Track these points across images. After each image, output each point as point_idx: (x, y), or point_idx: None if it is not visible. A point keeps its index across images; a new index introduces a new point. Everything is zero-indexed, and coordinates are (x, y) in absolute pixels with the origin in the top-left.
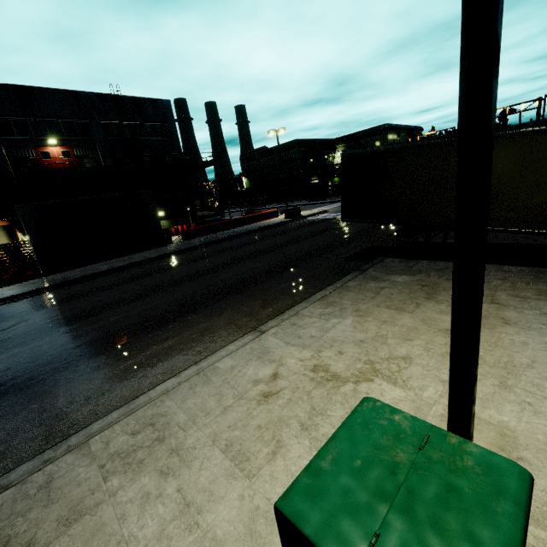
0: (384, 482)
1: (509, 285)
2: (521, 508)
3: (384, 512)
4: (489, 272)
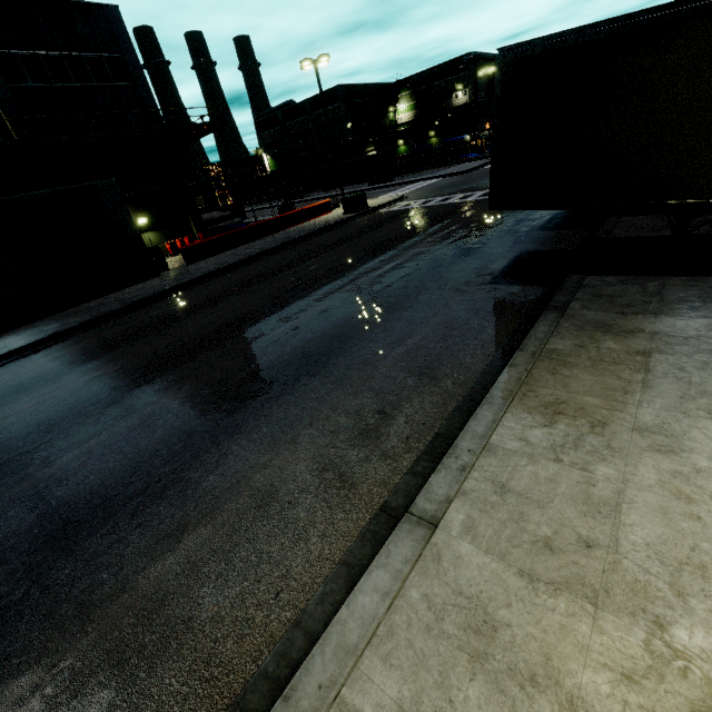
0: None
1: None
2: None
3: None
4: None
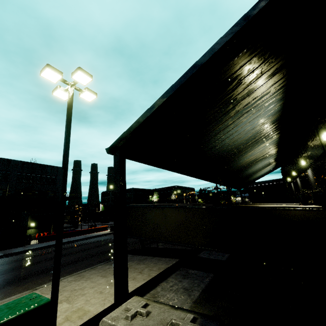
0: (12, 305)
1: (153, 265)
2: (38, 305)
3: (5, 310)
4: (155, 260)
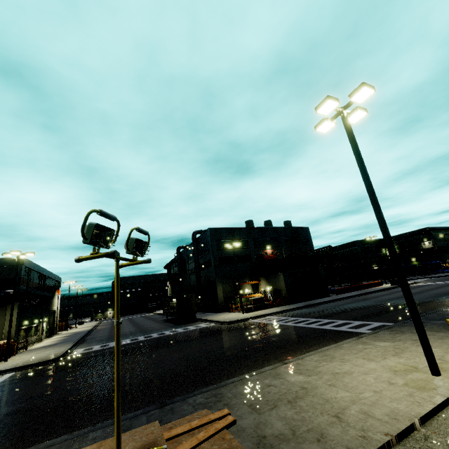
0: None
1: None
2: None
3: None
4: None
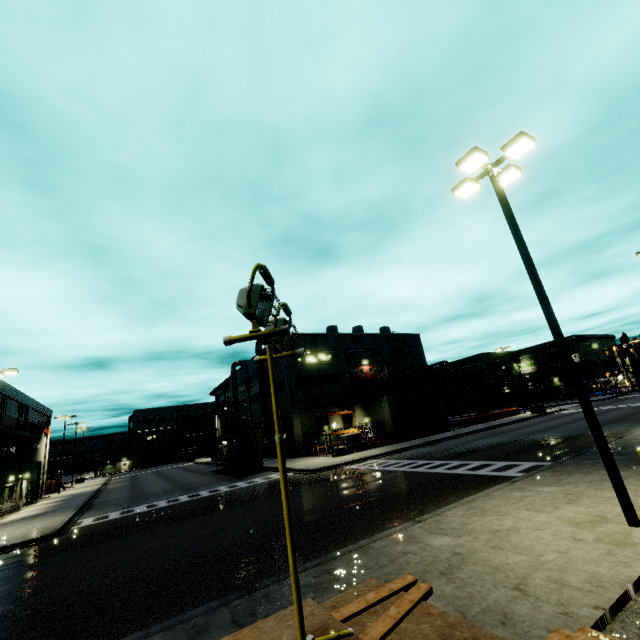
0: None
1: None
2: None
3: None
4: None
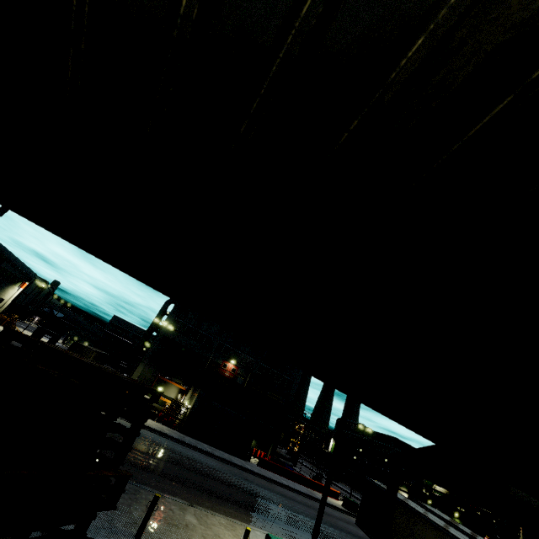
0: None
1: None
2: None
3: None
4: None
